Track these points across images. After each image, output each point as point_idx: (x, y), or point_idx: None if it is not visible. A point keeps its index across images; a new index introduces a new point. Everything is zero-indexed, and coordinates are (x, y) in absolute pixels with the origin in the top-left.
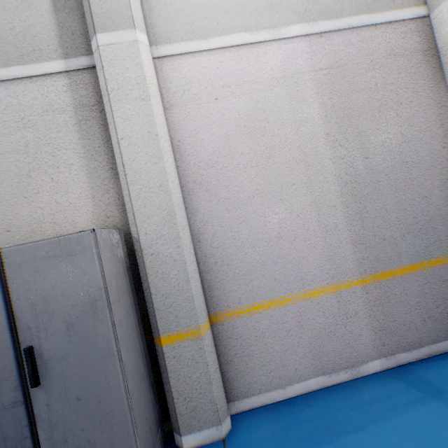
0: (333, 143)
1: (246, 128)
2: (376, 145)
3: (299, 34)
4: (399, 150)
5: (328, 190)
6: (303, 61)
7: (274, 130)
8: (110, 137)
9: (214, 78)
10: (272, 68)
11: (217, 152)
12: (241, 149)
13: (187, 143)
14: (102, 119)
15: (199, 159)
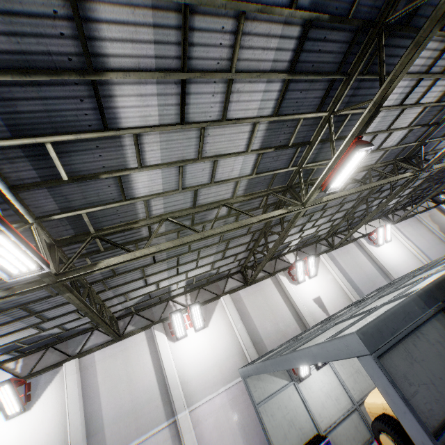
0: (238, 423)
1: (215, 426)
2: (249, 420)
3: (223, 390)
4: (255, 419)
5: (240, 440)
6: (225, 398)
7: (222, 424)
8: (181, 443)
9: (204, 413)
10: (218, 404)
11: (209, 438)
12: (215, 434)
13: (201, 437)
14: (178, 437)
15: (205, 442)
